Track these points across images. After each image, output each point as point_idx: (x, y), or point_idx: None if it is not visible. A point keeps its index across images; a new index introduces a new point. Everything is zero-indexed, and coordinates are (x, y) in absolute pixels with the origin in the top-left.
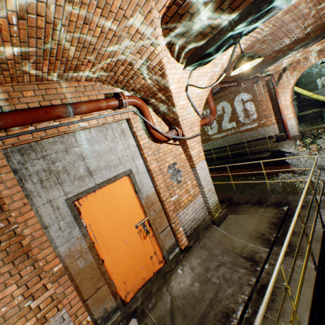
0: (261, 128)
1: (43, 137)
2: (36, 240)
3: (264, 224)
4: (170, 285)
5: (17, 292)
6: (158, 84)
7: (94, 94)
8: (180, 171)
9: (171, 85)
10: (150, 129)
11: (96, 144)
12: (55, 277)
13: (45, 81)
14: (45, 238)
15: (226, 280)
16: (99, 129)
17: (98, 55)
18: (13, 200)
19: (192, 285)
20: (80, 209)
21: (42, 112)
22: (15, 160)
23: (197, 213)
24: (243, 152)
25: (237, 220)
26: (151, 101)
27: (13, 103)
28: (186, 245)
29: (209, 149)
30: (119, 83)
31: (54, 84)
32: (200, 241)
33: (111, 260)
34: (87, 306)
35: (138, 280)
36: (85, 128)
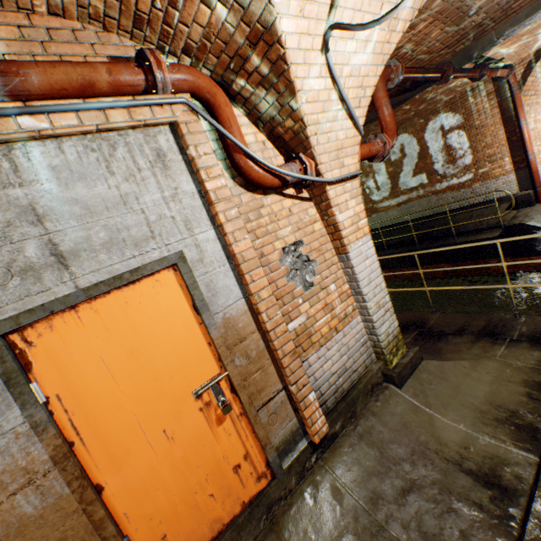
0: (481, 182)
1: None
2: None
3: (514, 387)
4: (284, 538)
5: None
6: (245, 16)
7: (78, 54)
8: (310, 262)
9: (281, 16)
10: (233, 156)
11: (80, 184)
12: None
13: None
14: None
15: (426, 537)
16: (90, 143)
17: None
18: None
19: None
20: (30, 355)
21: None
22: None
23: (350, 356)
24: (441, 232)
25: (445, 374)
26: (236, 86)
27: None
28: (323, 434)
29: (373, 228)
30: (147, 27)
31: None
32: (357, 422)
33: (124, 484)
34: None
35: (202, 527)
36: (39, 135)
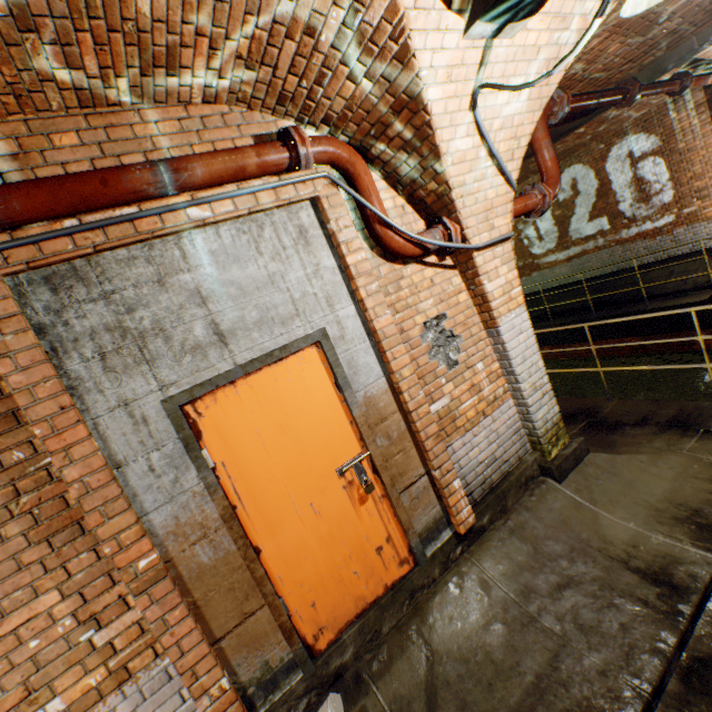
0: (686, 227)
1: (101, 247)
2: (93, 494)
3: (701, 484)
4: (428, 622)
5: (62, 609)
6: (390, 89)
7: (227, 138)
8: (454, 338)
9: (428, 87)
10: (373, 226)
11: (235, 266)
12: (142, 583)
13: (105, 107)
14: (116, 492)
15: (582, 629)
16: (242, 226)
17: (218, 7)
18: (36, 398)
19: (485, 629)
20: (200, 425)
21: (95, 183)
22: (39, 302)
23: (500, 444)
24: (628, 295)
25: (616, 469)
26: (375, 151)
27: (30, 166)
28: (469, 525)
29: (533, 290)
30: (289, 103)
31: (125, 113)
32: (508, 517)
33: (278, 550)
34: (222, 653)
35: (347, 602)
36: (203, 224)
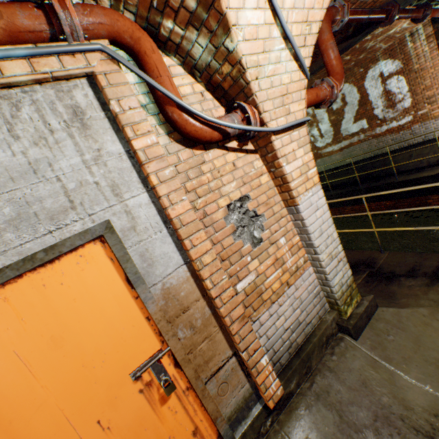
0: (420, 123)
1: None
2: None
3: None
4: None
5: None
6: None
7: None
8: (258, 217)
9: None
10: (165, 109)
11: None
12: None
13: None
14: None
15: None
16: None
17: None
18: None
19: None
20: None
21: None
22: None
23: (303, 309)
24: (382, 172)
25: (403, 323)
26: (164, 30)
27: None
28: (278, 397)
29: (318, 171)
30: None
31: None
32: (313, 379)
33: None
34: None
35: None
36: None
